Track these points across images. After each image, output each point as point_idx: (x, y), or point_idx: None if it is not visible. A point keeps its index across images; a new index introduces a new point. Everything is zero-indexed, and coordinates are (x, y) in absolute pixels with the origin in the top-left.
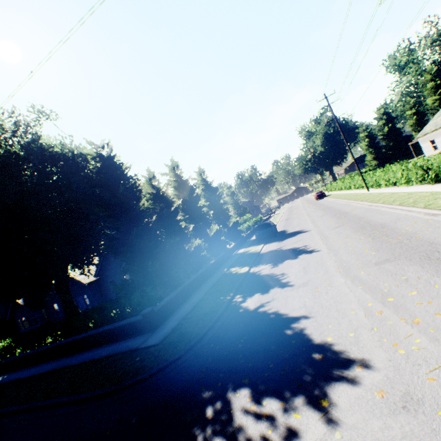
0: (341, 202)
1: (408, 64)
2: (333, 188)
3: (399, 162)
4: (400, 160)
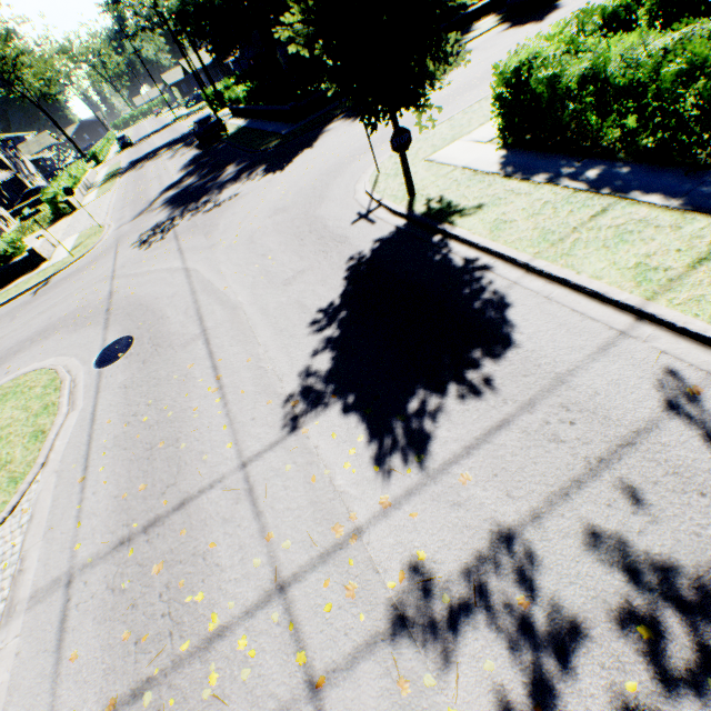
0: None
1: None
2: None
3: None
4: None
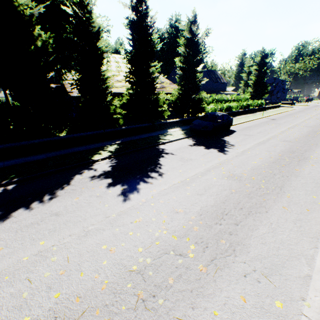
0: None
1: None
2: None
3: None
4: None
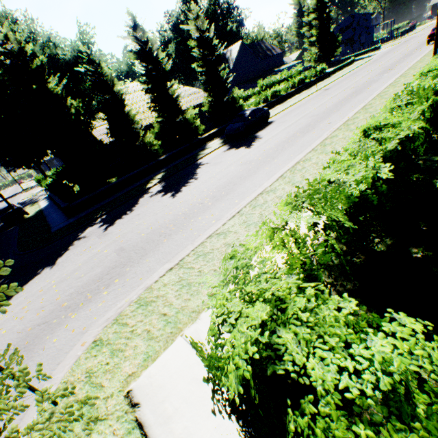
0: (381, 87)
1: None
2: None
3: None
4: None
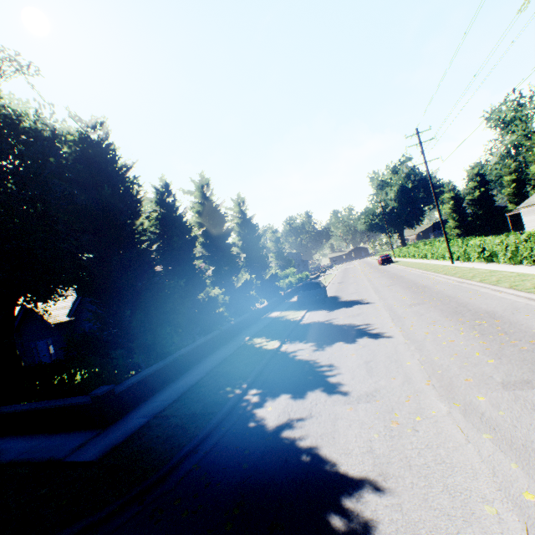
0: (415, 272)
1: (515, 121)
2: (402, 254)
3: (486, 236)
4: (487, 234)
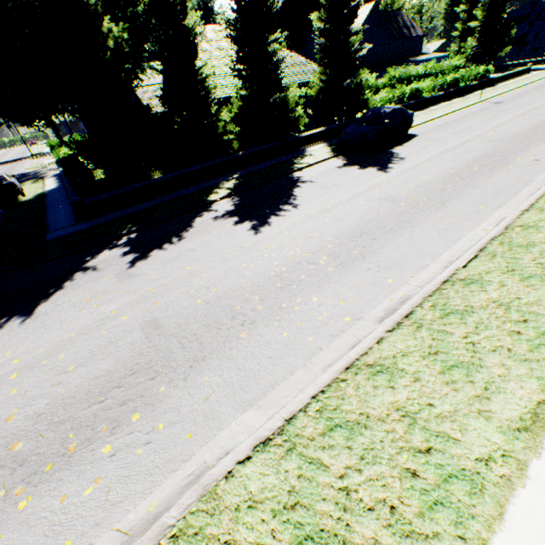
0: None
1: None
2: None
3: None
4: None
